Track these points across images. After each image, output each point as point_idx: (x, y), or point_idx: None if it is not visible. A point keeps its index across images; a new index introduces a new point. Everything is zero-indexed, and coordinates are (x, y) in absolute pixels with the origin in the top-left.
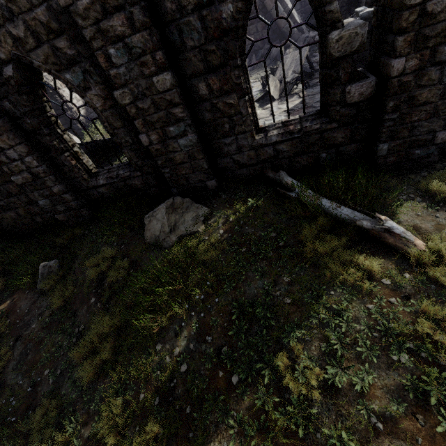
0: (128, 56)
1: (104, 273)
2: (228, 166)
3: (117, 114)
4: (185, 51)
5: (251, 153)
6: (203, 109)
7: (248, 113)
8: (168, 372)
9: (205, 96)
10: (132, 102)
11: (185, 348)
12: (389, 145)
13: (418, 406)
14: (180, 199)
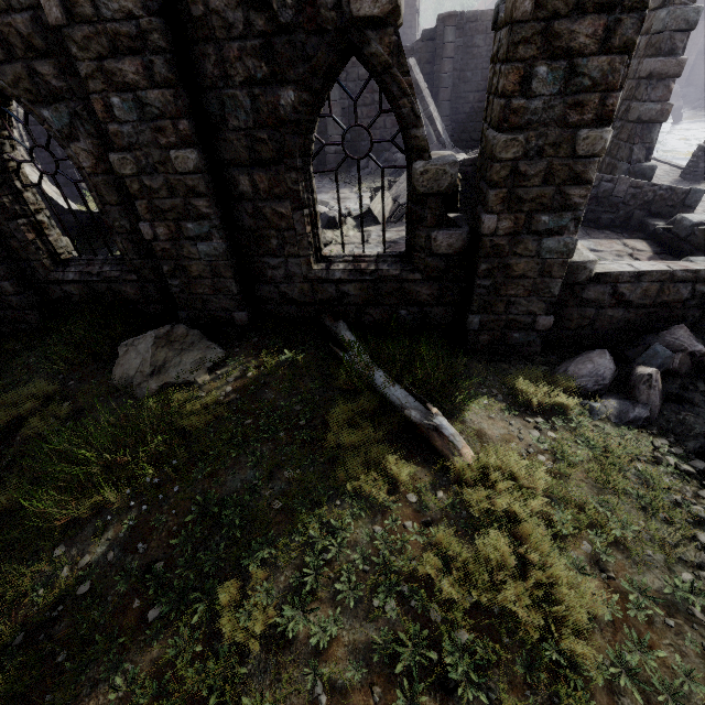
0: (139, 113)
1: (24, 420)
2: (271, 298)
3: (114, 185)
4: (226, 130)
5: (305, 287)
6: (243, 210)
7: (306, 231)
8: (56, 593)
9: (248, 194)
10: (136, 174)
11: (99, 558)
12: (481, 318)
13: (382, 675)
14: (184, 329)
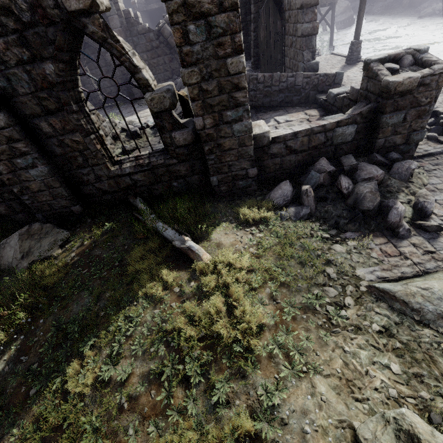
0: None
1: None
2: (92, 193)
3: None
4: (19, 96)
5: (111, 182)
6: (52, 144)
7: (97, 149)
8: None
9: (51, 133)
10: None
11: (0, 371)
12: (218, 178)
13: (156, 384)
14: (39, 225)
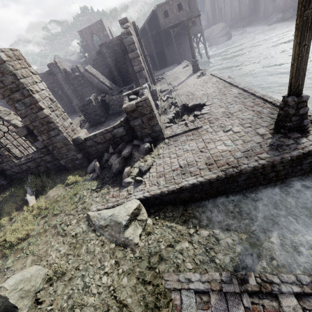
0: None
1: None
2: (12, 174)
3: None
4: None
5: (18, 168)
6: None
7: (6, 154)
8: None
9: None
10: None
11: None
12: (64, 161)
13: None
14: None
